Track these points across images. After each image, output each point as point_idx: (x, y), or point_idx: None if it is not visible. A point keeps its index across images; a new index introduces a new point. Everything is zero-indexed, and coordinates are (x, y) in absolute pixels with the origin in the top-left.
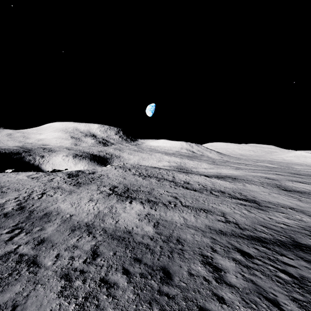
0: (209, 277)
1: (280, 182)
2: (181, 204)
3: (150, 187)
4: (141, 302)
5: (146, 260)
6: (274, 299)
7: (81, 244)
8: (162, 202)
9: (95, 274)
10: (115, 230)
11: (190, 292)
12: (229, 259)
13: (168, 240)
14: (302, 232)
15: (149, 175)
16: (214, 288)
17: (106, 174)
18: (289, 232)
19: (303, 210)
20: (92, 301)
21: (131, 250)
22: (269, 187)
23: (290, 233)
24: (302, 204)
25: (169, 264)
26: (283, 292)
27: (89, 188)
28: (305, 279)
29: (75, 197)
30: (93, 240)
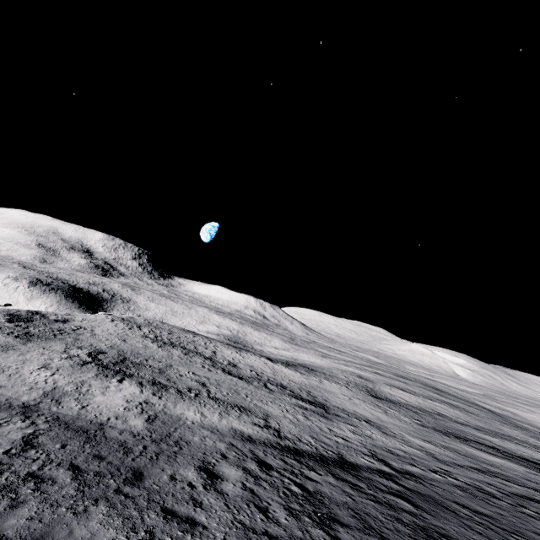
0: (198, 483)
1: (374, 385)
2: (208, 395)
3: (166, 362)
4: (83, 498)
5: (113, 459)
6: (265, 507)
7: (7, 430)
8: (177, 388)
9: (20, 467)
10: (77, 419)
11: (160, 494)
12: (238, 468)
13: (162, 440)
14: (359, 449)
15: (173, 343)
16: (196, 493)
17: (91, 327)
18: (343, 448)
19: (382, 425)
20: (6, 494)
21: (94, 445)
22: (356, 389)
23: (342, 449)
24: (386, 418)
25: (148, 466)
26: (281, 502)
27: (47, 347)
28: (318, 493)
29: (14, 357)
30: (29, 427)
